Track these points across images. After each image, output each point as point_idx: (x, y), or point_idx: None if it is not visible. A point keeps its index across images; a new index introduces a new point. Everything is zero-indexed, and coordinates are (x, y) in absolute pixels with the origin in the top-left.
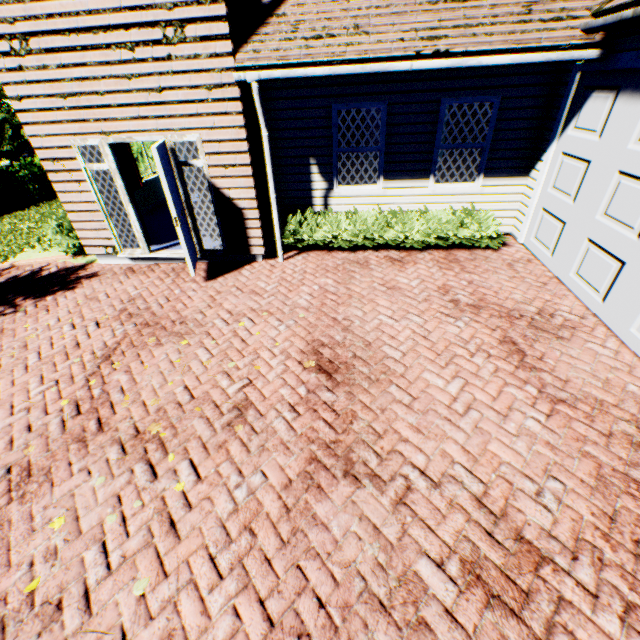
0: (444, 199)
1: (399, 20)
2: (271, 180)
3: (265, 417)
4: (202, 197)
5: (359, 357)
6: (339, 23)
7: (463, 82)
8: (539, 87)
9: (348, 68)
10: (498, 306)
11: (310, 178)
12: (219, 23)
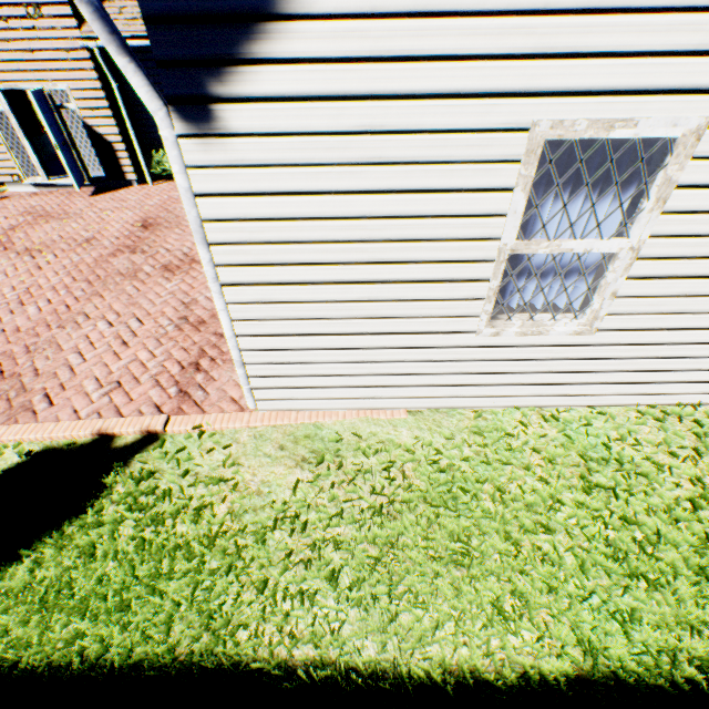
0: None
1: None
2: (128, 120)
3: (101, 242)
4: (83, 135)
5: (169, 222)
6: None
7: None
8: None
9: None
10: None
11: None
12: (65, 7)
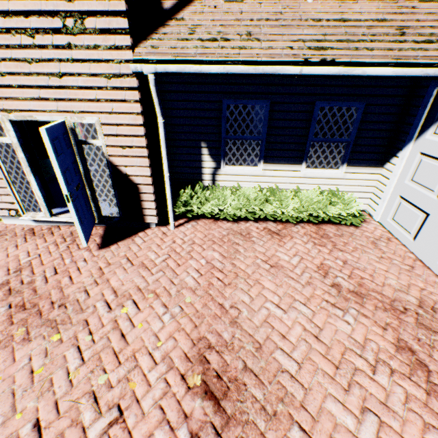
0: (313, 181)
1: (287, 31)
2: (165, 161)
3: None
4: (102, 170)
5: (250, 369)
6: (233, 29)
7: (334, 89)
8: (396, 98)
9: (241, 68)
10: (379, 294)
11: (201, 158)
12: (118, 18)
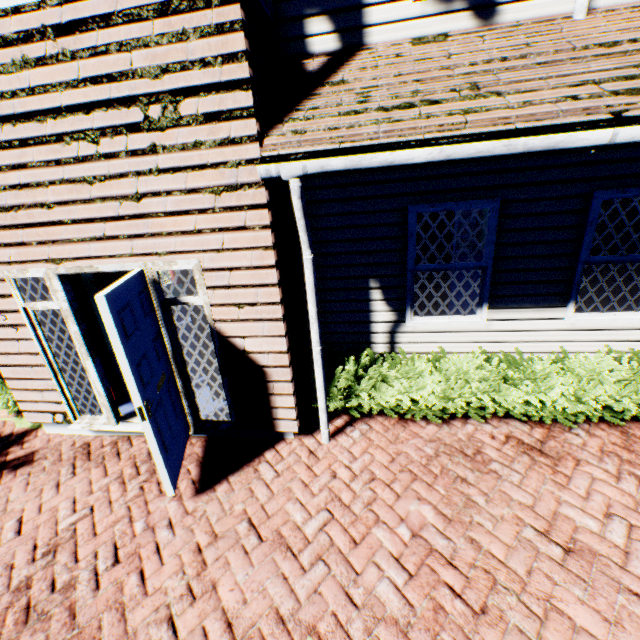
0: (590, 335)
1: (553, 71)
2: (314, 324)
3: None
4: (202, 342)
5: None
6: (440, 84)
7: (632, 166)
8: None
9: (478, 146)
10: None
11: (368, 306)
12: (236, 91)
